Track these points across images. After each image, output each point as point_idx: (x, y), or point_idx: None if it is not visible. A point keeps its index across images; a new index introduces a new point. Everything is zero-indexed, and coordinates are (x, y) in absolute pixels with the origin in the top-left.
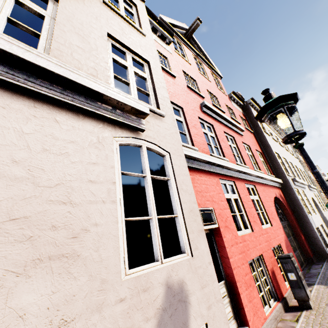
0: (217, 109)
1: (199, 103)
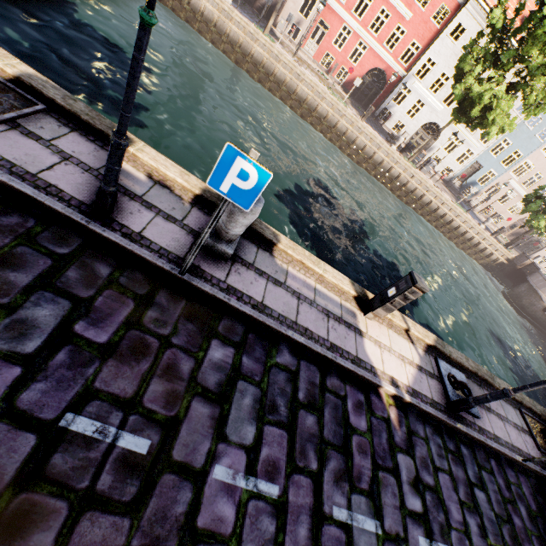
0: None
1: None
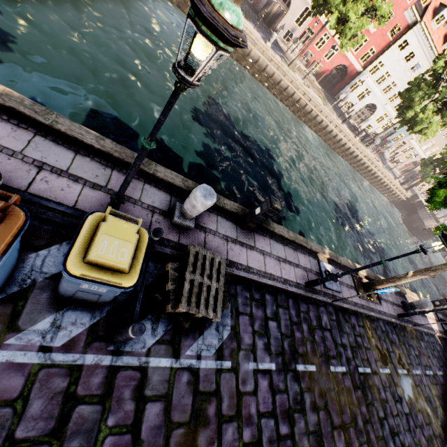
0: None
1: None
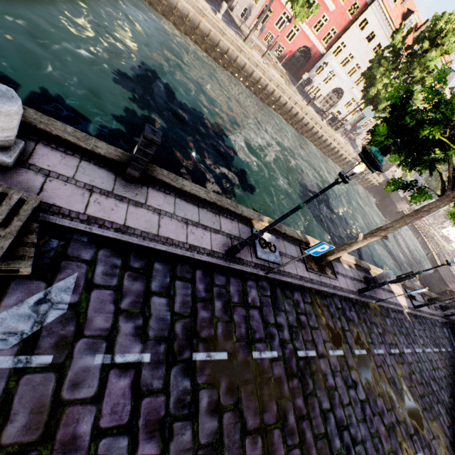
0: None
1: None
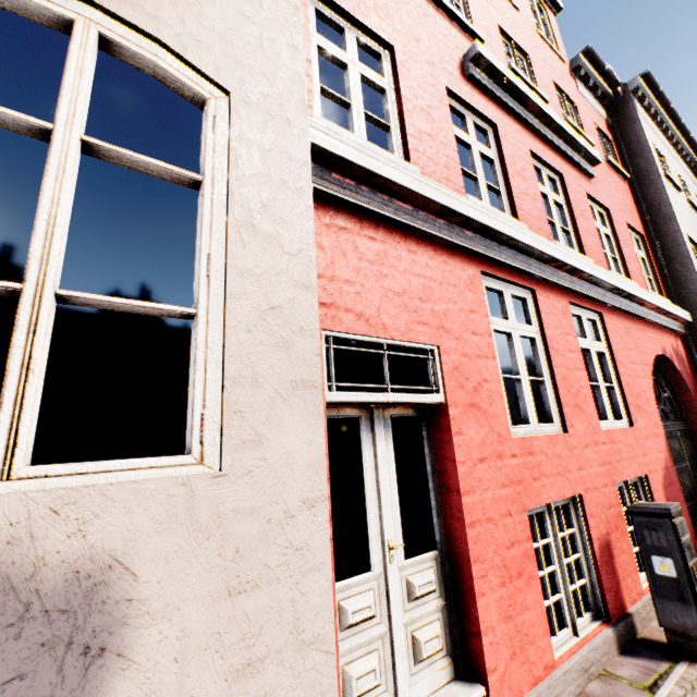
0: (517, 79)
1: (459, 53)
